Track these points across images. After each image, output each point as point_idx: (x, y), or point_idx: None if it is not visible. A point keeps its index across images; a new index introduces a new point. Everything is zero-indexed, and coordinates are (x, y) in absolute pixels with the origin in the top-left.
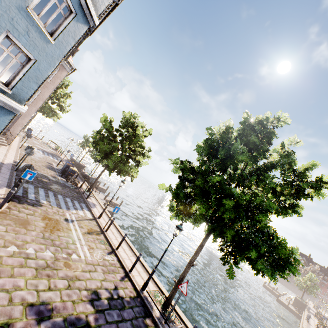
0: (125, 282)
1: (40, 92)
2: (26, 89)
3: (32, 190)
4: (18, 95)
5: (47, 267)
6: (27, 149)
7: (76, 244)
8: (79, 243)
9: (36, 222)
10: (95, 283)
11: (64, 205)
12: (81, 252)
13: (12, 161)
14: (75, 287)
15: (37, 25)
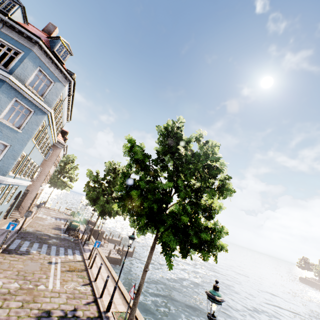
0: (90, 305)
1: (41, 169)
2: (7, 165)
3: (27, 245)
4: (1, 170)
5: (7, 294)
6: (26, 213)
7: (49, 279)
8: (53, 278)
9: (16, 265)
10: (52, 305)
11: (54, 253)
12: (51, 284)
13: (19, 227)
14: (27, 307)
15: (7, 126)
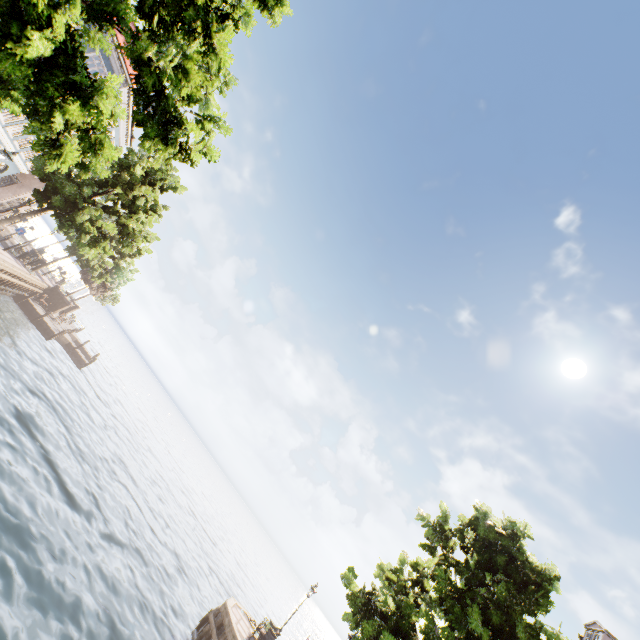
0: None
1: None
2: None
3: None
4: None
5: None
6: None
7: None
8: None
9: None
10: None
11: None
12: None
13: None
14: None
15: None
